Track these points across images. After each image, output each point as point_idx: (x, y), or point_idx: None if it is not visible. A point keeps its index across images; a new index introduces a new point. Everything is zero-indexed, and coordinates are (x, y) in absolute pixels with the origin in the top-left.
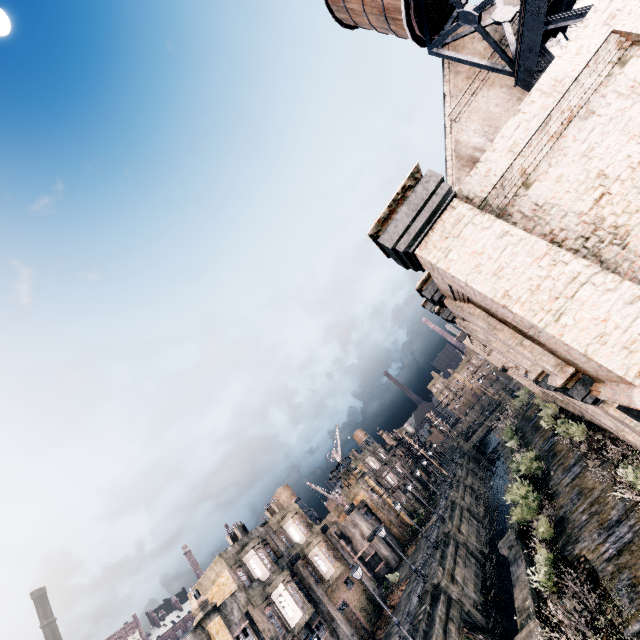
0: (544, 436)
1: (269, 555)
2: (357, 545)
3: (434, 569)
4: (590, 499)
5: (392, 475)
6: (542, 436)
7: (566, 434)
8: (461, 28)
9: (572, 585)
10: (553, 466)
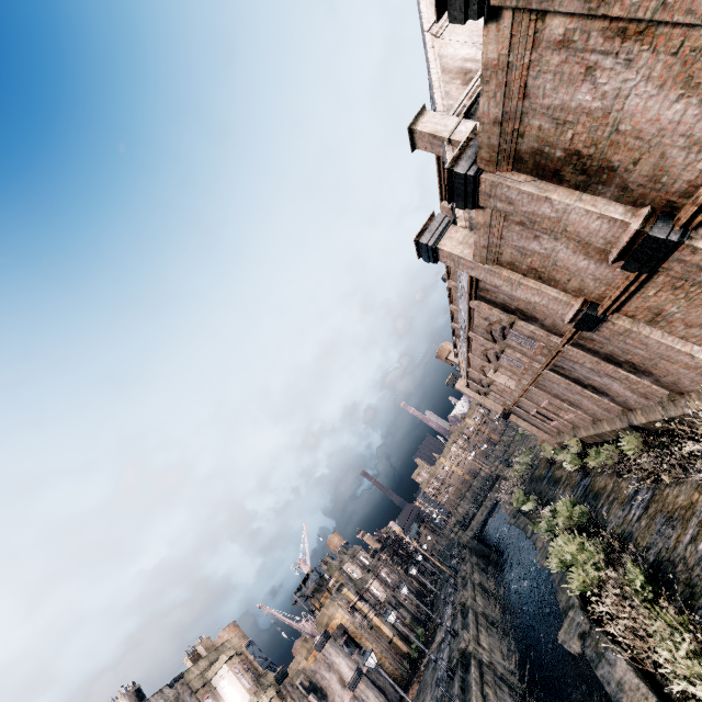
0: (570, 484)
1: None
2: (334, 700)
3: None
4: (696, 518)
5: (379, 585)
6: (567, 485)
7: (609, 459)
8: None
9: None
10: (602, 507)
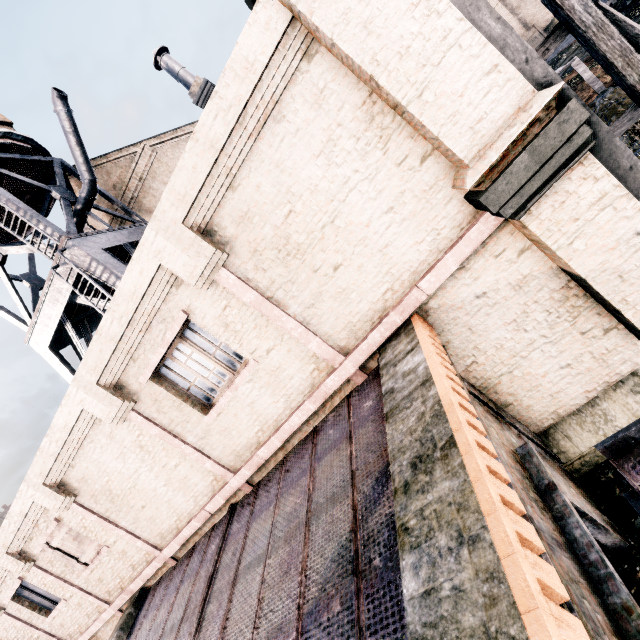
0: None
1: None
2: None
3: None
4: None
5: None
6: None
7: None
8: (74, 181)
9: None
10: None
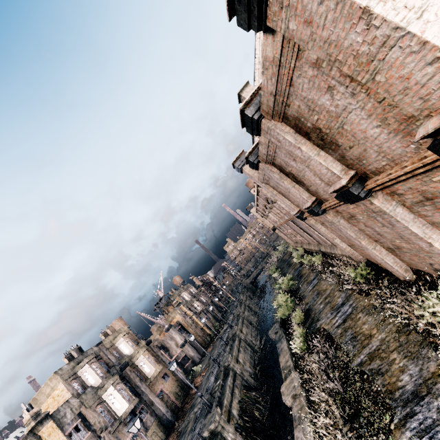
0: (295, 268)
1: (102, 366)
2: (173, 352)
3: (226, 357)
4: (325, 295)
5: (199, 303)
6: (293, 268)
7: (309, 262)
8: None
9: (318, 345)
10: (301, 282)
